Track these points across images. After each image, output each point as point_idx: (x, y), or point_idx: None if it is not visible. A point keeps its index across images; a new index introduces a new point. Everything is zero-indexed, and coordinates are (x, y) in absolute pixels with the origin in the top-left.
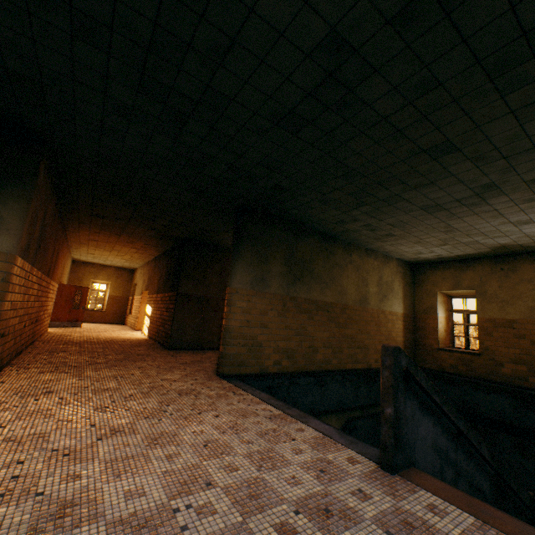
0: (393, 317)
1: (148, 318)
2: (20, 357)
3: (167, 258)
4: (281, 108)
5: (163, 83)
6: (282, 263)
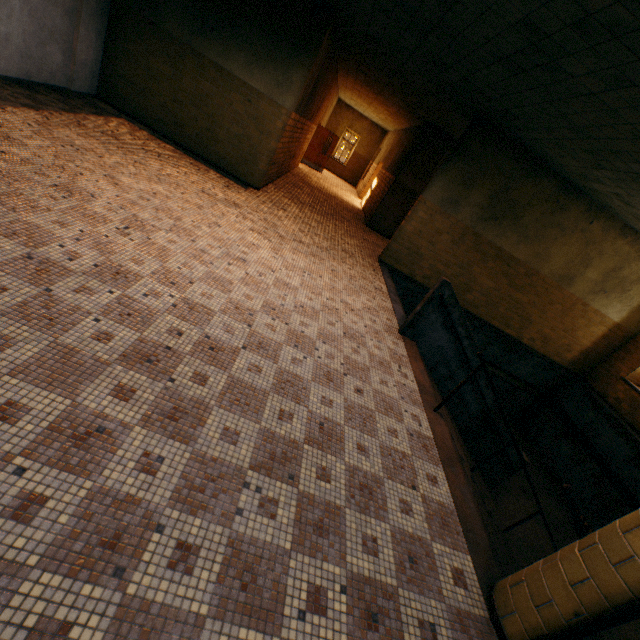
0: (596, 318)
1: (370, 191)
2: (278, 181)
3: (410, 137)
4: (498, 52)
5: (411, 7)
6: (486, 195)
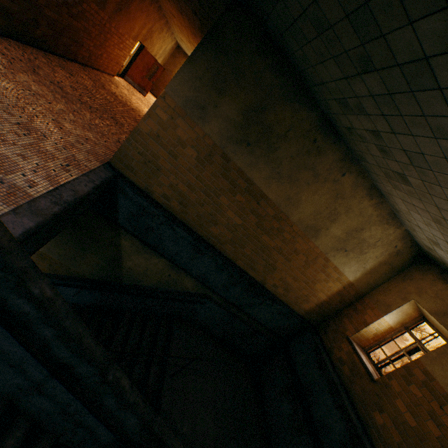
0: (334, 274)
1: None
2: (26, 46)
3: None
4: None
5: None
6: (240, 110)
